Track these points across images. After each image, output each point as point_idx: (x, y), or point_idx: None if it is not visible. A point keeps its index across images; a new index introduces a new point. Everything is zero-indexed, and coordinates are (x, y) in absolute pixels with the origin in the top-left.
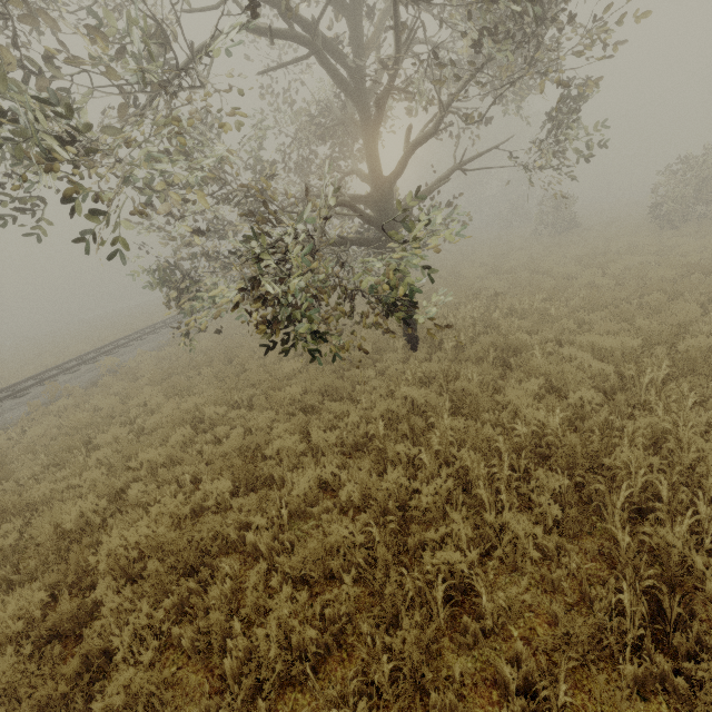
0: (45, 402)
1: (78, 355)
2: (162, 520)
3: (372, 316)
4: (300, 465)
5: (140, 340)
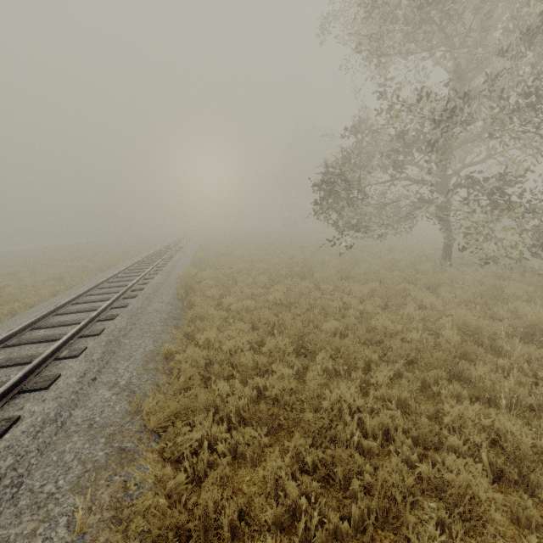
0: (175, 294)
1: (120, 269)
2: (537, 313)
3: (384, 255)
4: (534, 299)
5: (166, 264)
